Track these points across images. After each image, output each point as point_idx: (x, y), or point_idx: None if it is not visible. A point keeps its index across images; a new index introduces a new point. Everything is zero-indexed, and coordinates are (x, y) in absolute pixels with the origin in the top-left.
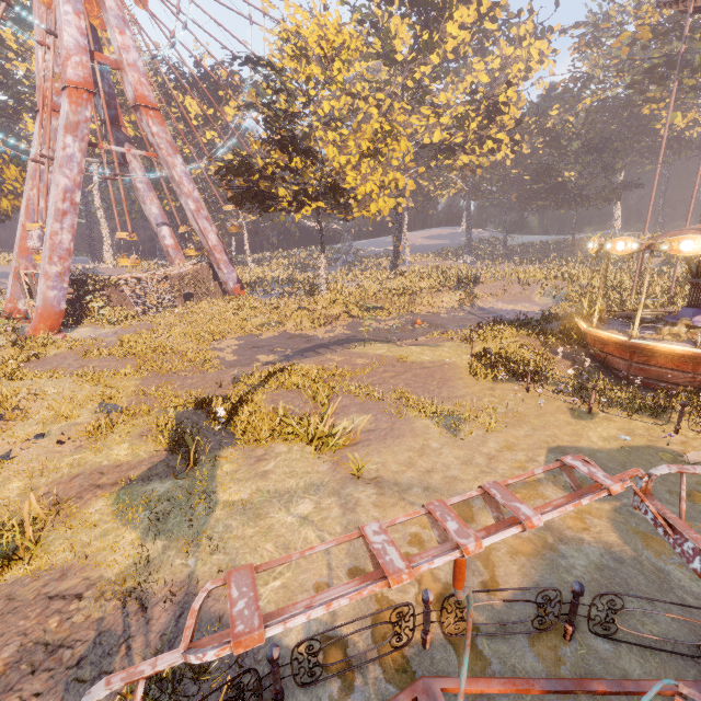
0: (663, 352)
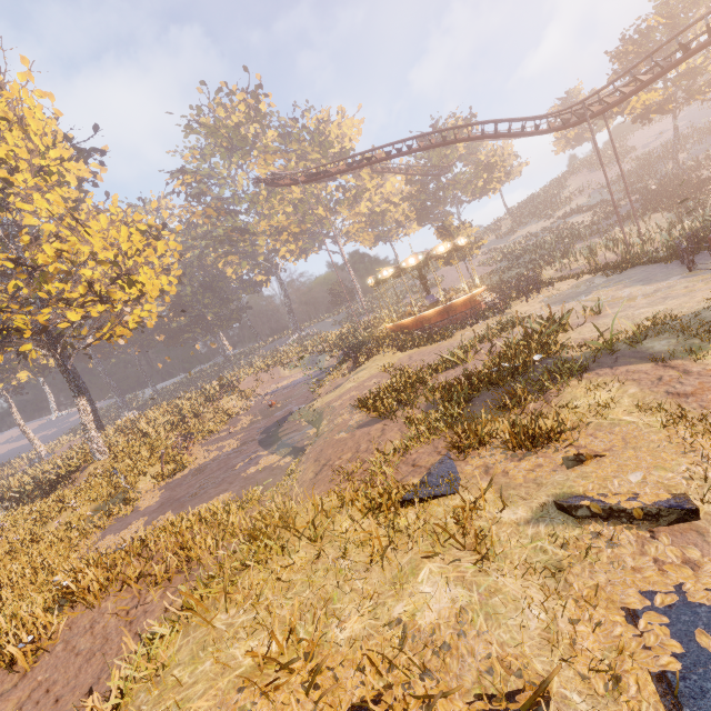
0: (460, 303)
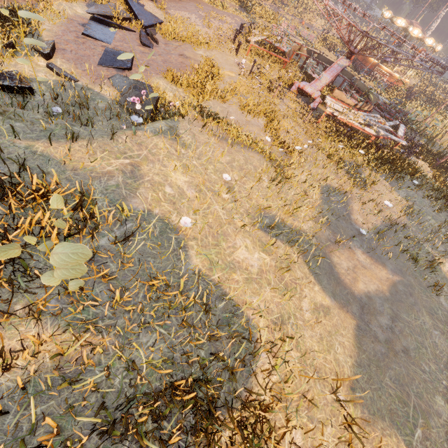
0: (370, 61)
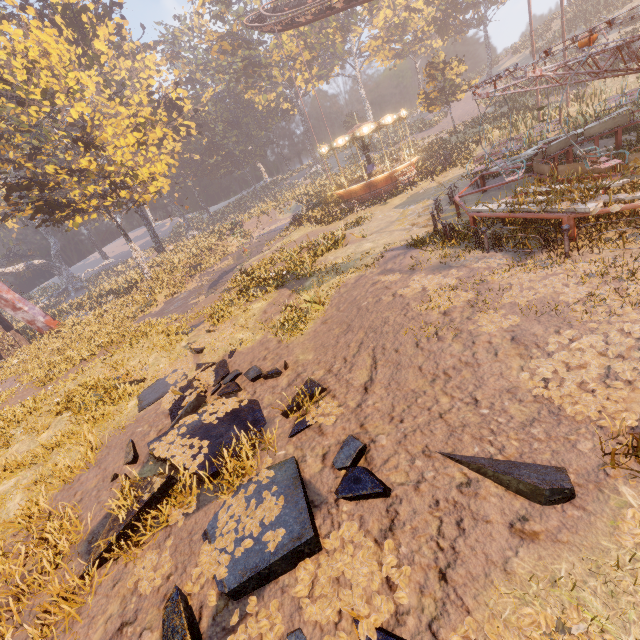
0: (380, 180)
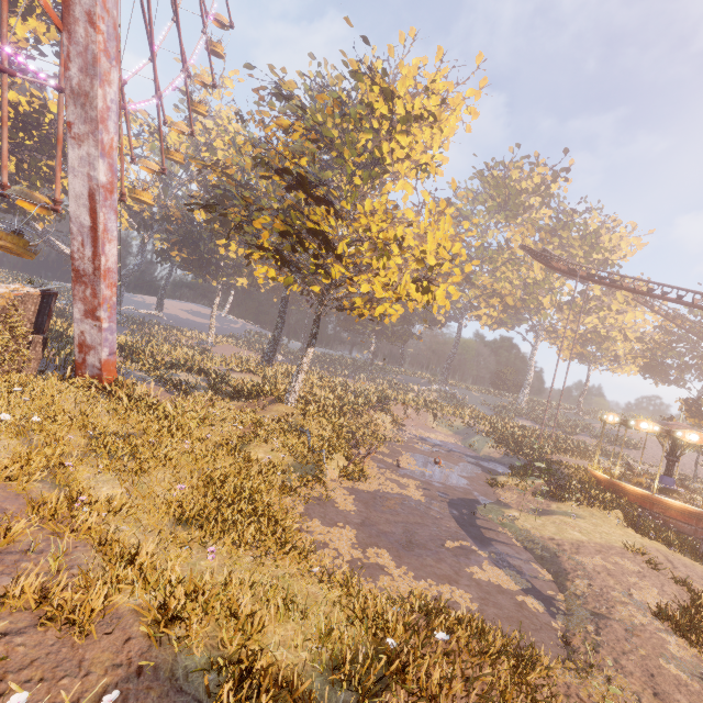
0: None
